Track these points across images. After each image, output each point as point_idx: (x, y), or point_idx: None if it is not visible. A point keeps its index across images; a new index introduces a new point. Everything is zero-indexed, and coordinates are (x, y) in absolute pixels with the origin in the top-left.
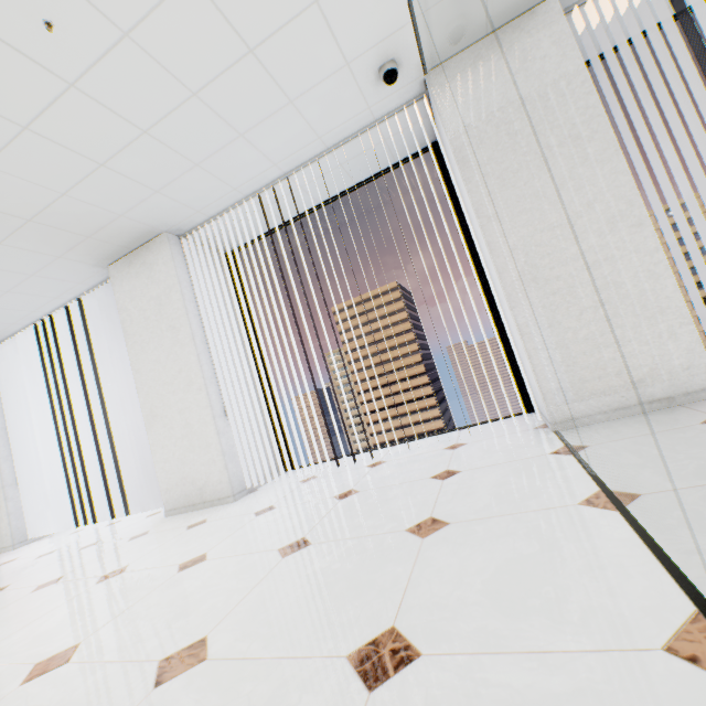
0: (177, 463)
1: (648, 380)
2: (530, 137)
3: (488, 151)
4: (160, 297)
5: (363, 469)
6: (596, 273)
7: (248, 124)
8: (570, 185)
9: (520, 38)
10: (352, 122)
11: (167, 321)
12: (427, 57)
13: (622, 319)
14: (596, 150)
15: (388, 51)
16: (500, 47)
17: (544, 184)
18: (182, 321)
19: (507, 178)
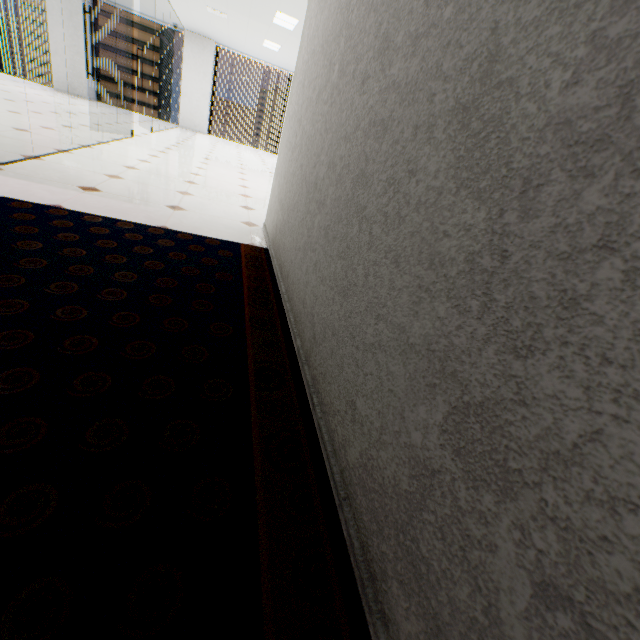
0: (65, 76)
1: (197, 127)
2: (198, 67)
3: (190, 62)
4: (72, 12)
5: (133, 113)
6: (198, 103)
7: (136, 7)
8: (201, 83)
9: (206, 43)
10: (163, 21)
11: (73, 24)
12: (186, 29)
13: (198, 114)
14: (207, 80)
15: (177, 24)
16: (201, 41)
17: (197, 79)
18: (81, 30)
19: (191, 71)
